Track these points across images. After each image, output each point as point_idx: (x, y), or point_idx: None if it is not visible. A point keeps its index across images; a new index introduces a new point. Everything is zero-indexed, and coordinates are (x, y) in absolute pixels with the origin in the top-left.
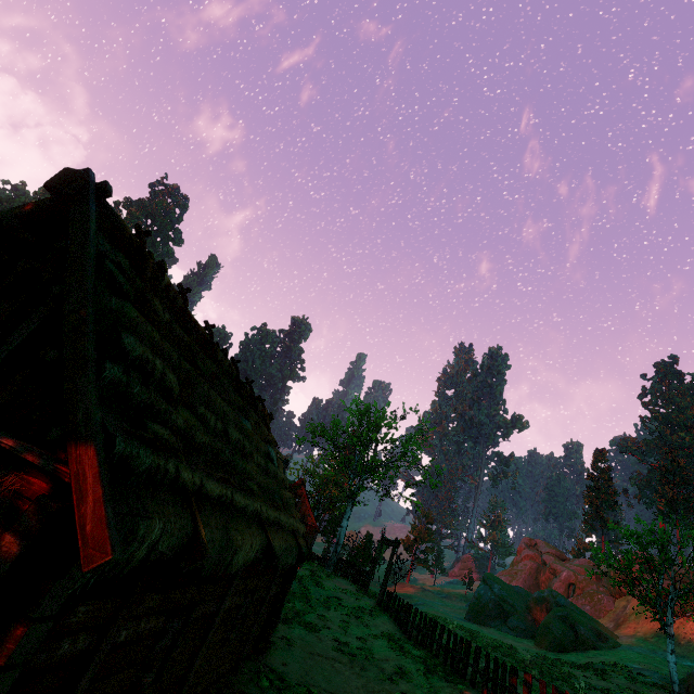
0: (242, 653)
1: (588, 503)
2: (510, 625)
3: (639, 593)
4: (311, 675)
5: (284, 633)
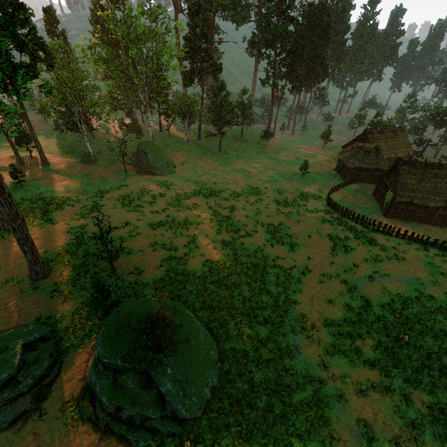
0: None
1: None
2: None
3: None
4: None
5: None
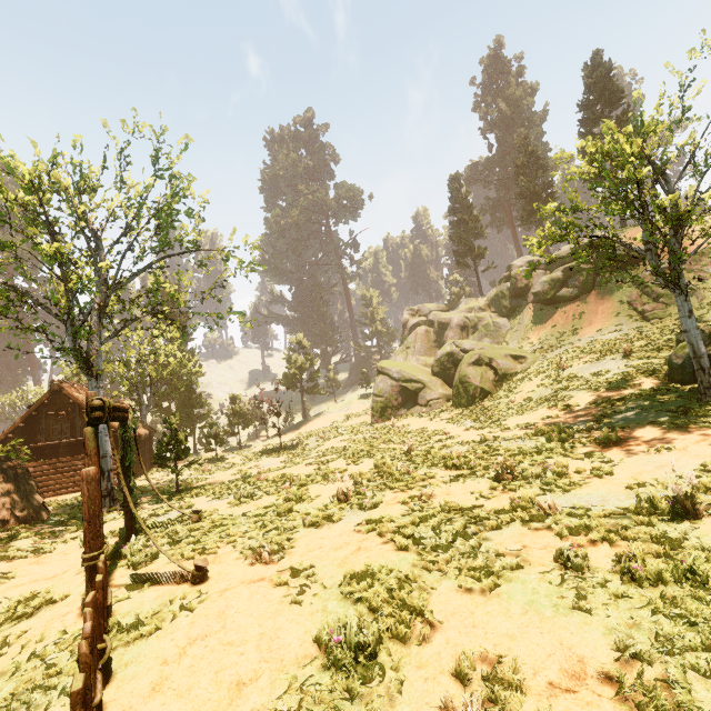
0: None
1: (456, 241)
2: (421, 402)
3: (535, 297)
4: None
5: None
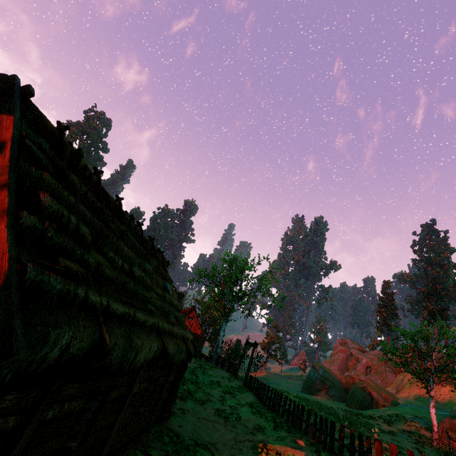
0: (150, 420)
1: (379, 315)
2: (330, 394)
3: (411, 371)
4: (199, 432)
5: (181, 406)
